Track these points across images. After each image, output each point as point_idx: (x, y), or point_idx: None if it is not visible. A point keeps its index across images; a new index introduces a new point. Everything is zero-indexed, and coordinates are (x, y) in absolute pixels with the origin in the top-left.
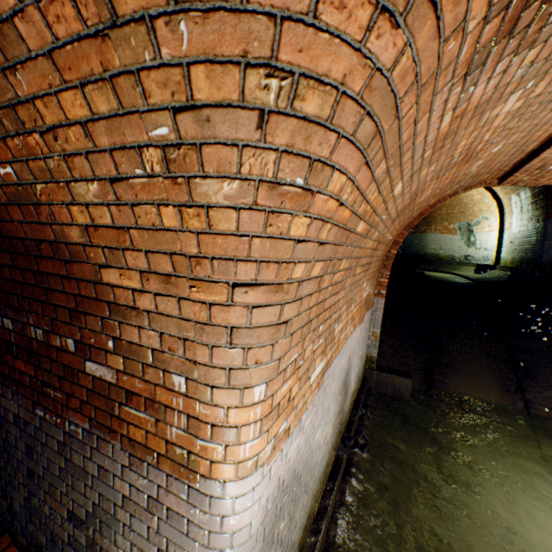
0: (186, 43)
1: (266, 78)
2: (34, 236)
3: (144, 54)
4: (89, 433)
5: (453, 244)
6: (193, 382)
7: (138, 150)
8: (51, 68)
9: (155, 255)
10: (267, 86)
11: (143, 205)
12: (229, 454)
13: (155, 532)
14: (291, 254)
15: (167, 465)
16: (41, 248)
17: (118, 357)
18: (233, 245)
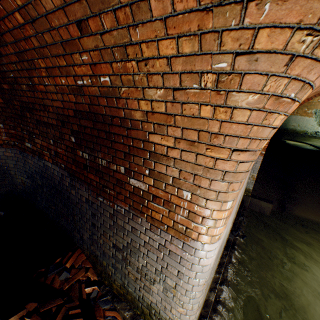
0: (264, 16)
1: (305, 36)
2: (111, 114)
3: (231, 22)
4: (128, 211)
5: (308, 123)
6: (195, 196)
7: (200, 74)
8: (161, 27)
9: (188, 130)
10: (304, 41)
11: (190, 104)
12: (209, 232)
13: (161, 259)
14: (267, 135)
15: (172, 231)
16: (113, 120)
17: (150, 179)
18: (241, 129)
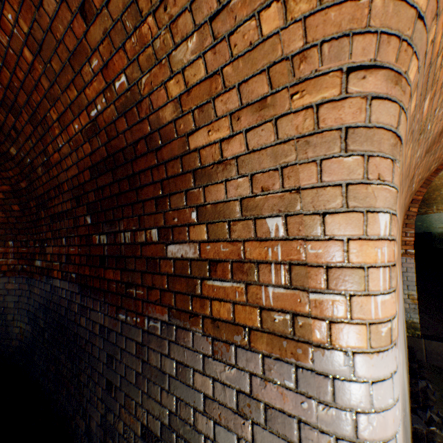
0: None
1: None
2: (133, 140)
3: None
4: (167, 325)
5: None
6: (295, 217)
7: None
8: None
9: (249, 83)
10: None
11: (241, 27)
12: (356, 310)
13: None
14: (411, 32)
15: (262, 342)
16: (137, 150)
17: (201, 227)
18: (348, 15)
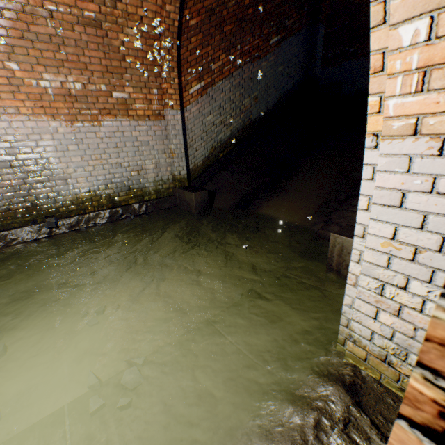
0: None
1: None
2: None
3: None
4: None
5: None
6: None
7: None
8: None
9: None
10: None
11: None
12: None
13: None
14: None
15: None
16: None
17: None
18: None
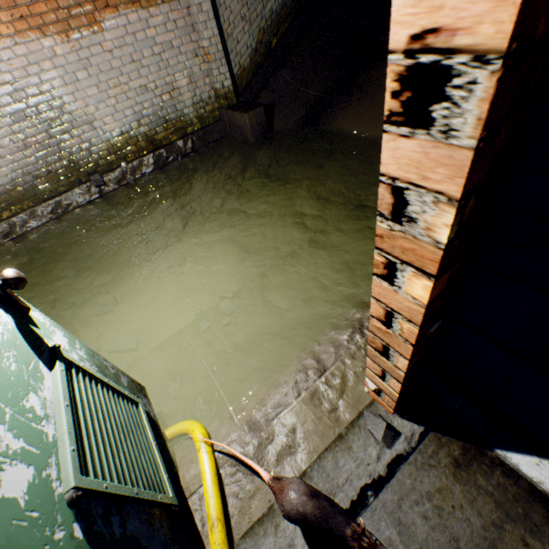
0: None
1: None
2: None
3: None
4: None
5: None
6: None
7: None
8: None
9: None
10: None
11: None
12: None
13: None
14: None
15: None
16: None
17: None
18: None
